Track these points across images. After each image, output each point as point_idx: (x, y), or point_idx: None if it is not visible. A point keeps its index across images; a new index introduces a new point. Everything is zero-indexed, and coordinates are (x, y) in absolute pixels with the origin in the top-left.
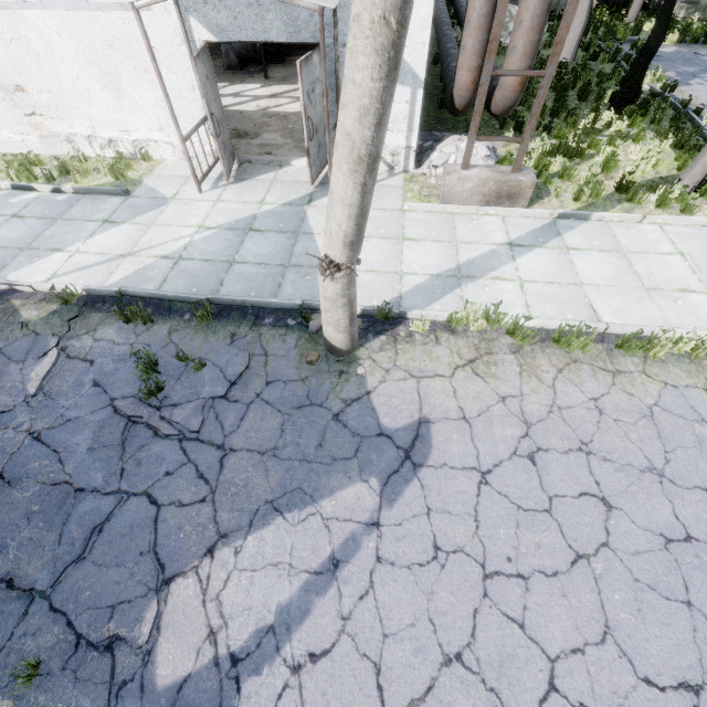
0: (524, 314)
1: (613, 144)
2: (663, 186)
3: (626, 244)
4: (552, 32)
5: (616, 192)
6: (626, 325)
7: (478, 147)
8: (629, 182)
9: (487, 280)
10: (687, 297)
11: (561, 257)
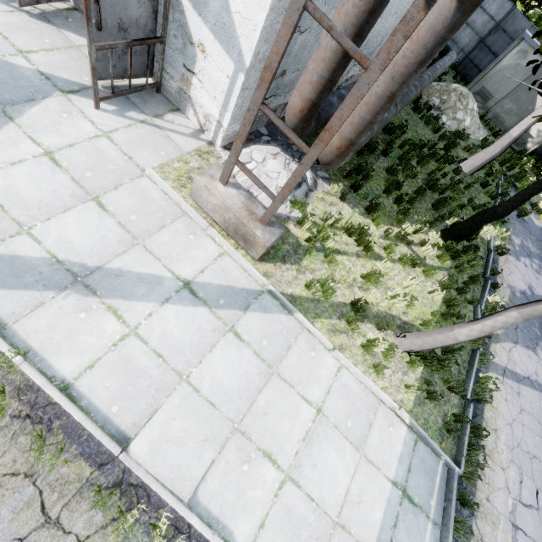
0: (72, 372)
1: (403, 262)
2: (394, 329)
3: (288, 364)
4: (483, 144)
5: (351, 306)
6: (139, 468)
7: (282, 175)
8: (362, 307)
9: (101, 304)
10: (260, 466)
11: (211, 334)
